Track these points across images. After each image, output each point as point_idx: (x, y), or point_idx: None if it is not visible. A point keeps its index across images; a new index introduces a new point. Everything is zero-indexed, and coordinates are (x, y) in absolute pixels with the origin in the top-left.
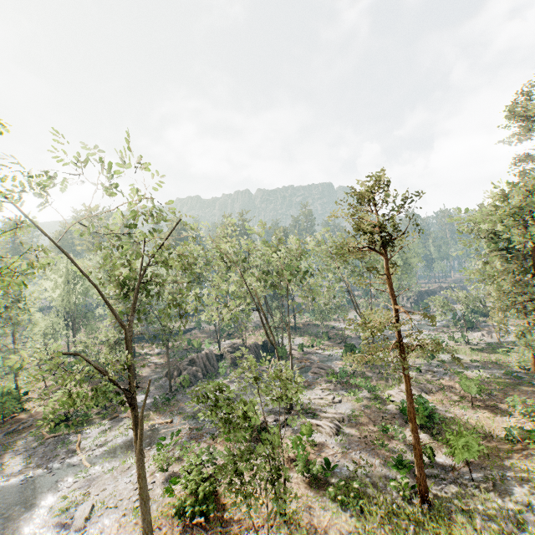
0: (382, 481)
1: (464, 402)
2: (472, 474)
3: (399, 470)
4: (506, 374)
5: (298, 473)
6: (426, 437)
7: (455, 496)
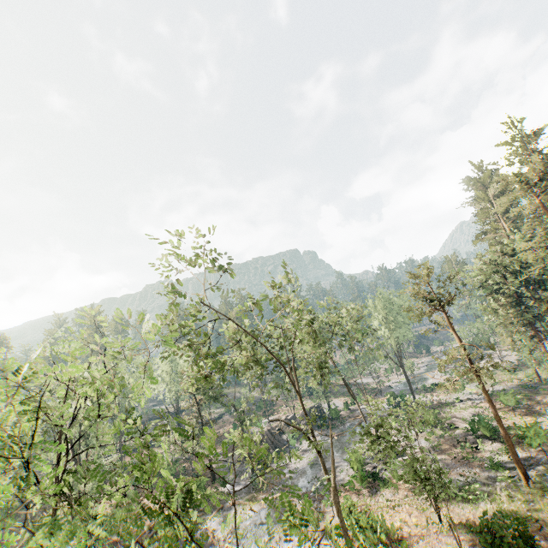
0: (489, 480)
1: (507, 415)
2: (545, 456)
3: (496, 469)
4: (523, 387)
5: (426, 495)
6: (499, 445)
7: (543, 472)
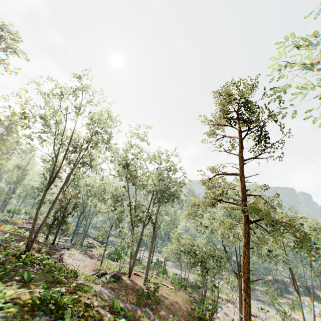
0: None
1: None
2: None
3: None
4: None
5: None
6: None
7: None
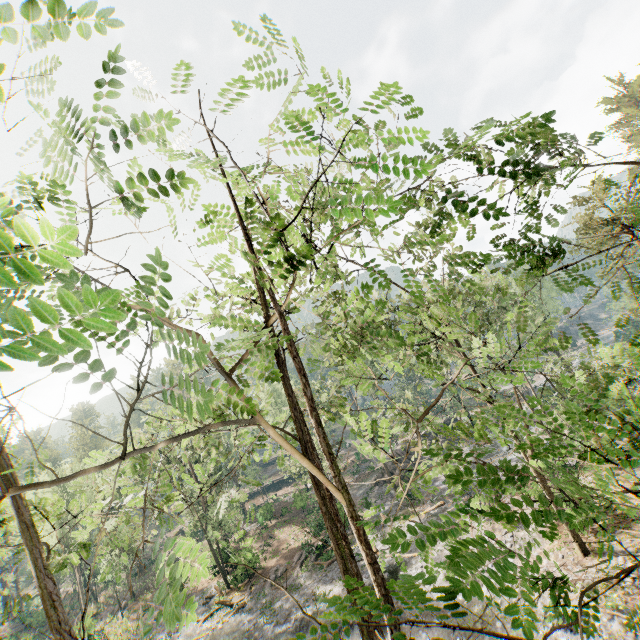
0: None
1: None
2: None
3: None
4: None
5: None
6: None
7: None
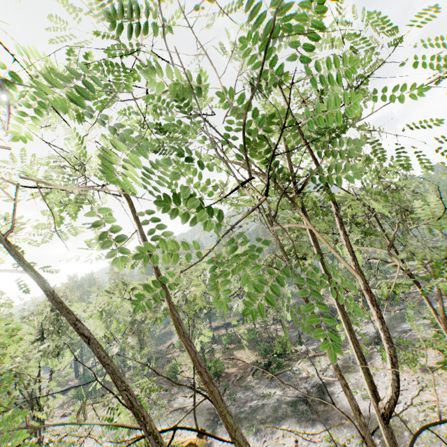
0: None
1: None
2: None
3: None
4: None
5: None
6: None
7: None
